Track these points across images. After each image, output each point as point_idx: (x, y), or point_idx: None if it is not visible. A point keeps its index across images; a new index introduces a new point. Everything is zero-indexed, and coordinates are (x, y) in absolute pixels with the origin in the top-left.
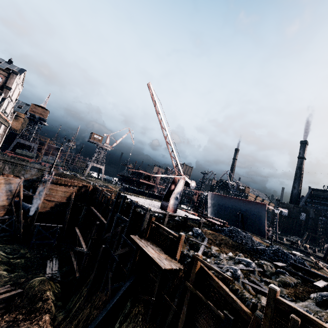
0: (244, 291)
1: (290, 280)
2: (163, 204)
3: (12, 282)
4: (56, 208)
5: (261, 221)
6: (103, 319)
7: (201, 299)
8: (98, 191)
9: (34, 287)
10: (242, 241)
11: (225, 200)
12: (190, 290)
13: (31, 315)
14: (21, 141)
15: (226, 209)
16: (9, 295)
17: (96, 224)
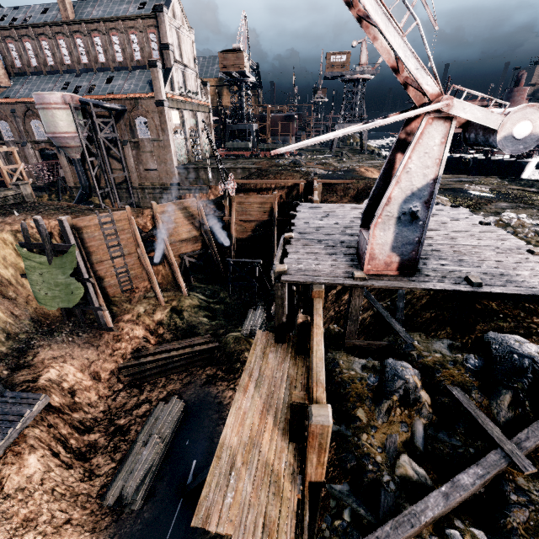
0: None
1: None
2: (360, 244)
3: (212, 331)
4: (259, 231)
5: None
6: None
7: None
8: None
9: (229, 344)
10: None
11: None
12: None
13: (230, 375)
14: (233, 127)
15: None
16: (206, 348)
17: None
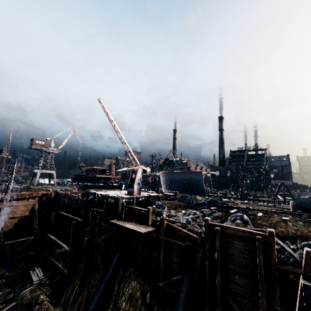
0: (194, 228)
1: (218, 214)
2: (129, 191)
3: (0, 301)
4: (20, 224)
5: (201, 184)
6: (104, 287)
7: (171, 242)
8: (61, 195)
9: (26, 296)
10: (190, 201)
11: (174, 175)
12: (163, 240)
13: None
14: None
15: (176, 182)
16: None
17: (72, 224)
